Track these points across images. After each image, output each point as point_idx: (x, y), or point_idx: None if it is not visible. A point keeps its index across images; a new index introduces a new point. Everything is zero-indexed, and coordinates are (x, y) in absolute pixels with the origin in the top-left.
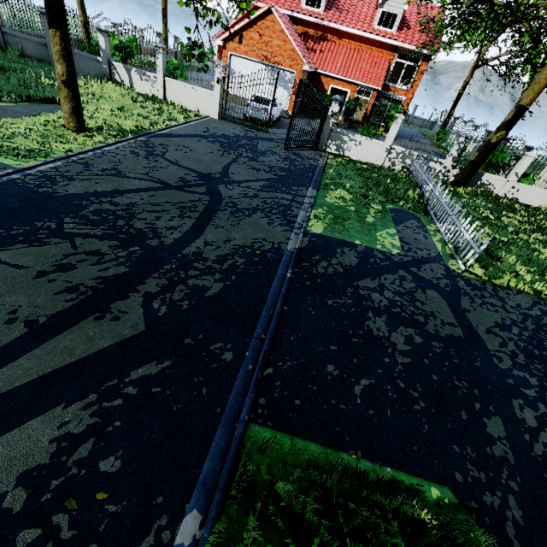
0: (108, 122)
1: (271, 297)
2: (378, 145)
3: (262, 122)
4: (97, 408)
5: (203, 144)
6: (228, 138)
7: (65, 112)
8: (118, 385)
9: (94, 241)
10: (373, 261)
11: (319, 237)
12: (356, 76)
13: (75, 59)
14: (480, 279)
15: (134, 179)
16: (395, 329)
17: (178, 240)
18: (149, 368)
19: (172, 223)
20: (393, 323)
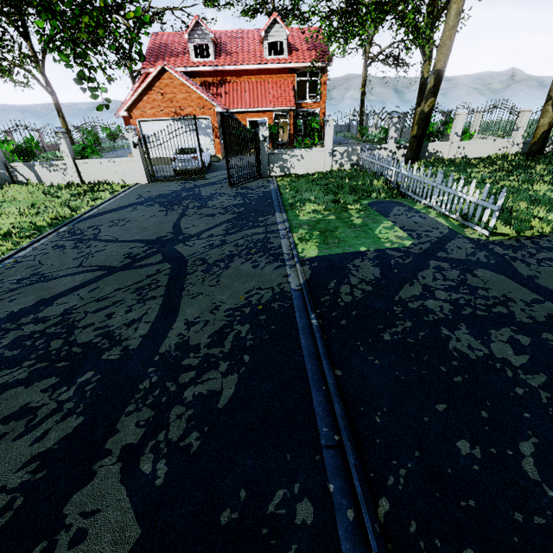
0: (16, 225)
1: (310, 364)
2: (319, 153)
3: (196, 170)
4: None
5: (141, 211)
6: (166, 196)
7: None
8: None
9: (16, 392)
10: (395, 262)
11: (318, 260)
12: (268, 104)
13: None
14: (510, 237)
15: (64, 277)
16: (488, 338)
17: (147, 336)
18: None
19: (131, 315)
20: (479, 330)
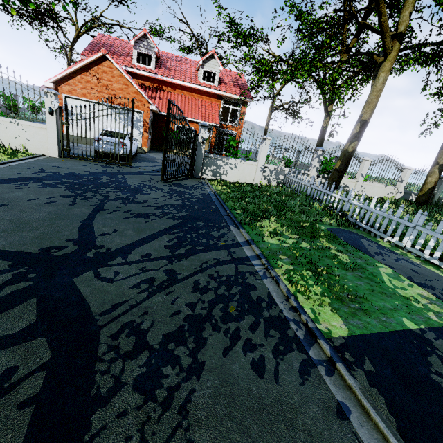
0: None
1: None
2: (252, 166)
3: (122, 155)
4: None
5: (33, 191)
6: (79, 177)
7: None
8: None
9: None
10: None
11: (364, 349)
12: (196, 116)
13: None
14: None
15: None
16: None
17: None
18: None
19: None
20: None
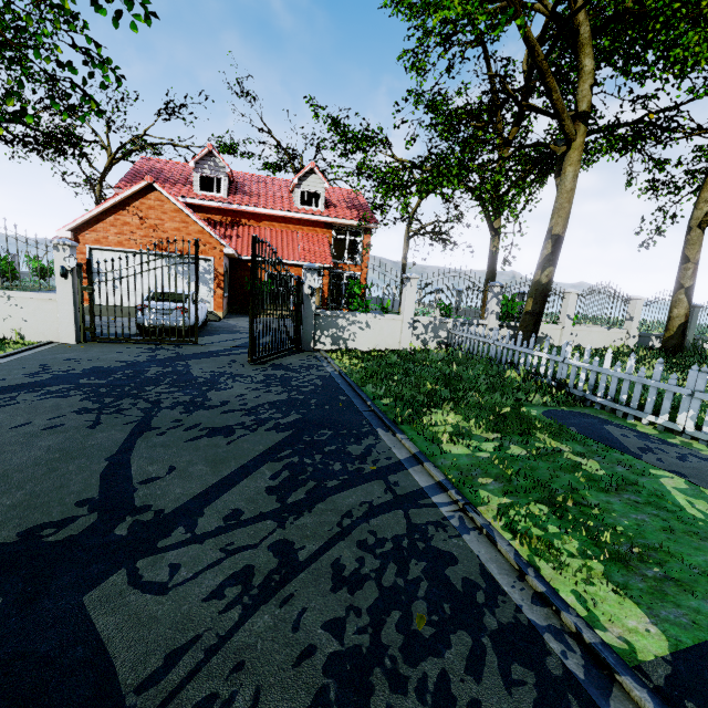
0: None
1: None
2: (394, 321)
3: (183, 328)
4: None
5: (23, 408)
6: (109, 373)
7: None
8: None
9: None
10: None
11: None
12: (297, 257)
13: None
14: None
15: None
16: None
17: None
18: None
19: None
20: None
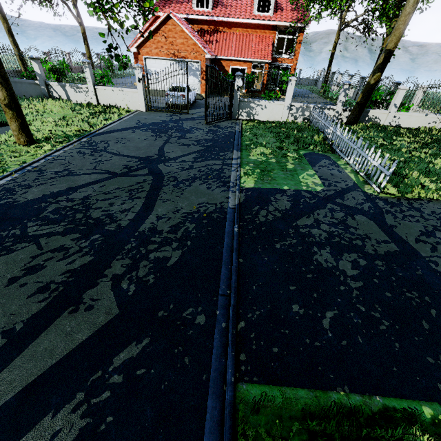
0: (53, 132)
1: (226, 253)
2: (280, 105)
3: (182, 106)
4: (86, 408)
5: (138, 134)
6: (157, 125)
7: (13, 130)
8: (103, 377)
9: (57, 238)
10: (304, 200)
11: (252, 190)
12: (249, 55)
13: (17, 86)
14: (394, 196)
15: (84, 174)
16: (340, 257)
17: (133, 220)
18: (129, 351)
19: (124, 206)
20: (337, 252)
